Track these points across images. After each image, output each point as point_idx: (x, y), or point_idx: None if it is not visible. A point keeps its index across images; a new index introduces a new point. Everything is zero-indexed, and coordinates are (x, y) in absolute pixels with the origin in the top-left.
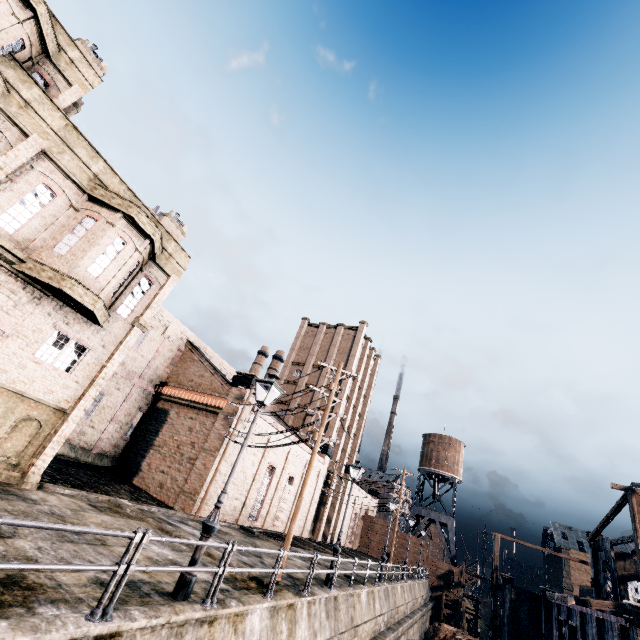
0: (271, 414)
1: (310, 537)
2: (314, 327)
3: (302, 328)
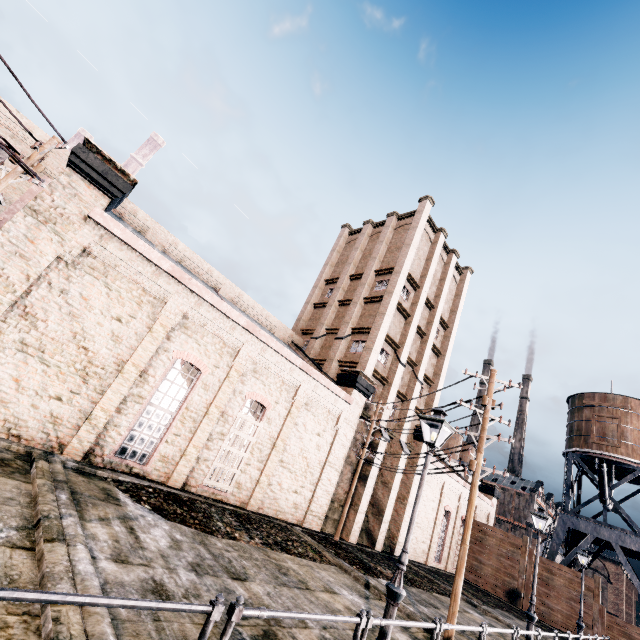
0: (288, 345)
1: (333, 533)
2: (357, 233)
3: (340, 238)
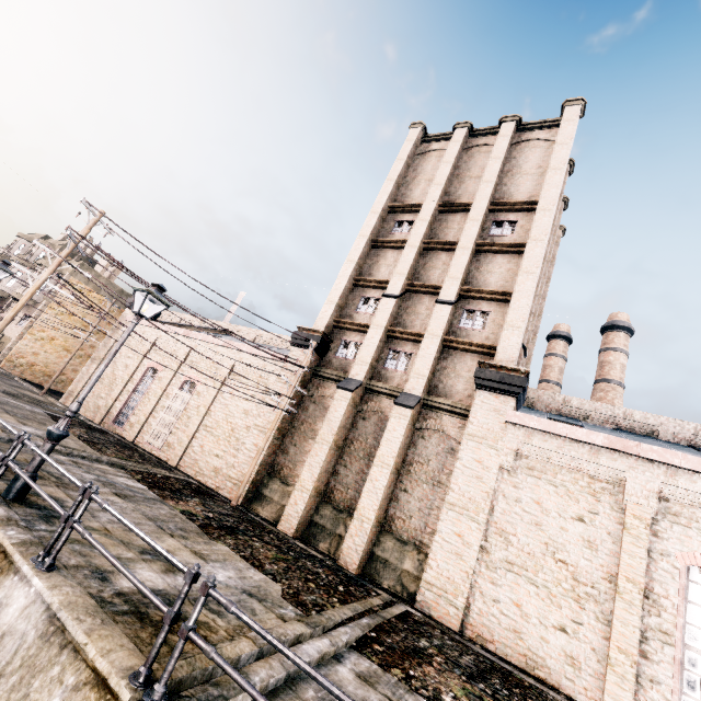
0: None
1: (273, 520)
2: None
3: None
